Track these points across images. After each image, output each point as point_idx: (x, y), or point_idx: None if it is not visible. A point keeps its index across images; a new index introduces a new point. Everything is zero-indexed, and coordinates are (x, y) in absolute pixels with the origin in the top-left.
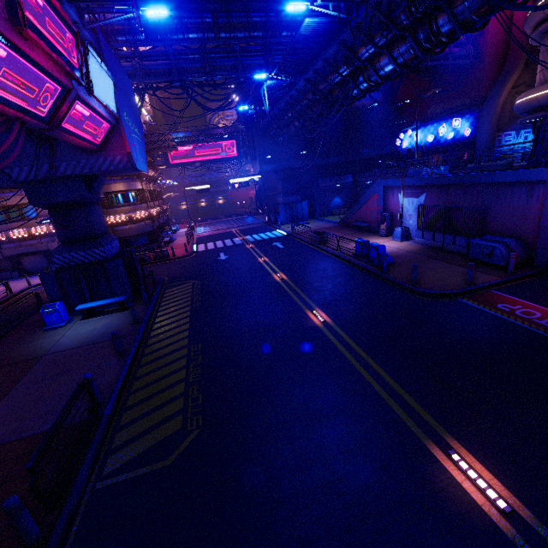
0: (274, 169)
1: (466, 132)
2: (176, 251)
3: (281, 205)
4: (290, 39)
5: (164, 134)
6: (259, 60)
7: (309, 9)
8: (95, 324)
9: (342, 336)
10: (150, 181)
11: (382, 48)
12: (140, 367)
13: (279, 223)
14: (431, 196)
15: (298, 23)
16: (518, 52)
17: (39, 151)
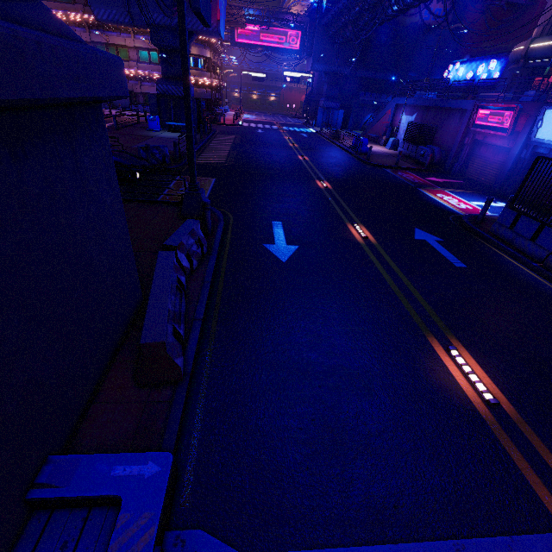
0: (324, 70)
1: (495, 76)
2: (226, 121)
3: (320, 108)
4: None
5: (238, 8)
6: None
7: None
8: (177, 134)
9: (309, 163)
10: (216, 53)
11: None
12: (205, 150)
13: (313, 124)
14: (418, 115)
15: None
16: None
17: (174, 6)
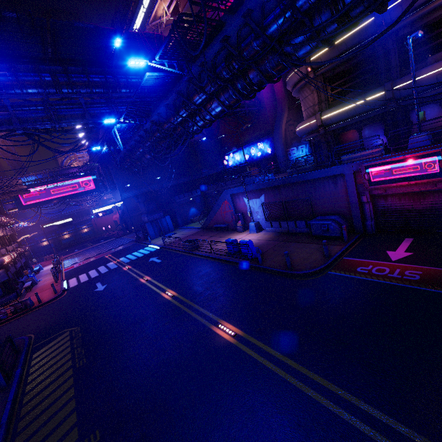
0: (134, 194)
1: (268, 150)
2: (42, 294)
3: (147, 223)
4: (130, 94)
5: (11, 179)
6: (105, 109)
7: (141, 74)
8: None
9: (260, 347)
10: None
11: (211, 95)
12: None
13: (149, 239)
14: (268, 195)
15: (134, 83)
16: (282, 102)
17: None
